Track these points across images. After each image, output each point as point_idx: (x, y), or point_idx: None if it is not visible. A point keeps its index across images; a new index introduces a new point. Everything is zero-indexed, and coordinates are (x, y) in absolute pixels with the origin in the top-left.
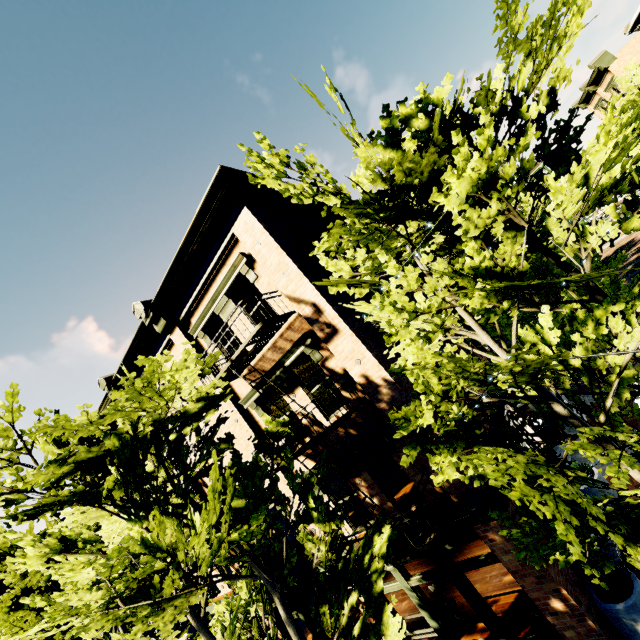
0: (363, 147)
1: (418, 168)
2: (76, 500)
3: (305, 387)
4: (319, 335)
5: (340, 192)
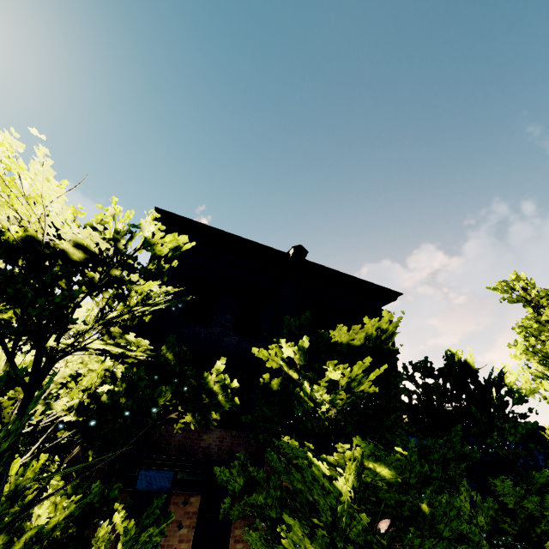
0: None
1: None
2: None
3: None
4: None
5: None
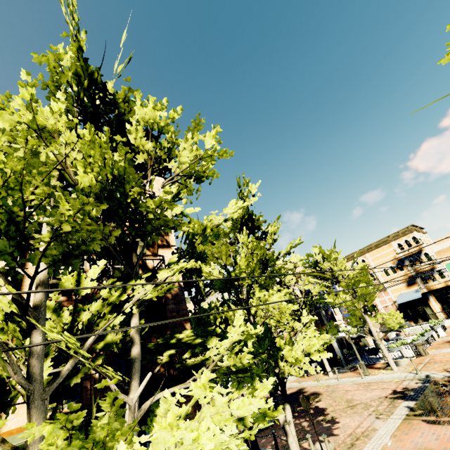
0: None
1: (259, 221)
2: (112, 122)
3: (113, 260)
4: (159, 241)
5: None
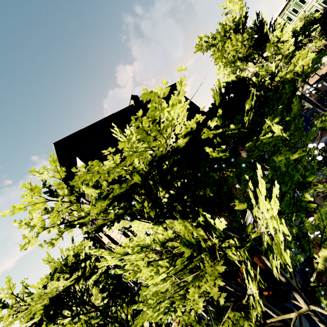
0: (84, 188)
1: (103, 222)
2: None
3: None
4: None
5: (80, 217)
